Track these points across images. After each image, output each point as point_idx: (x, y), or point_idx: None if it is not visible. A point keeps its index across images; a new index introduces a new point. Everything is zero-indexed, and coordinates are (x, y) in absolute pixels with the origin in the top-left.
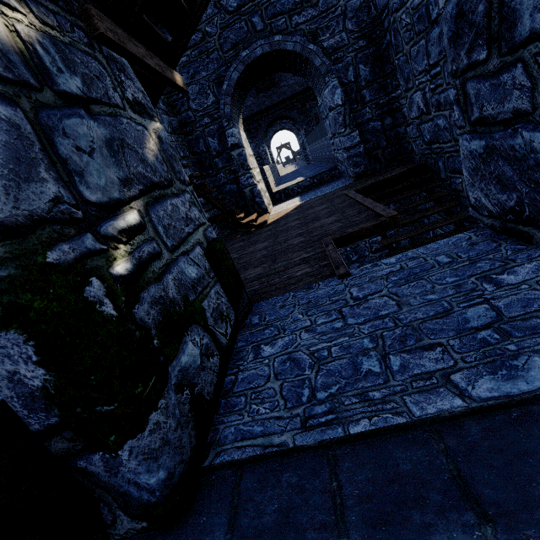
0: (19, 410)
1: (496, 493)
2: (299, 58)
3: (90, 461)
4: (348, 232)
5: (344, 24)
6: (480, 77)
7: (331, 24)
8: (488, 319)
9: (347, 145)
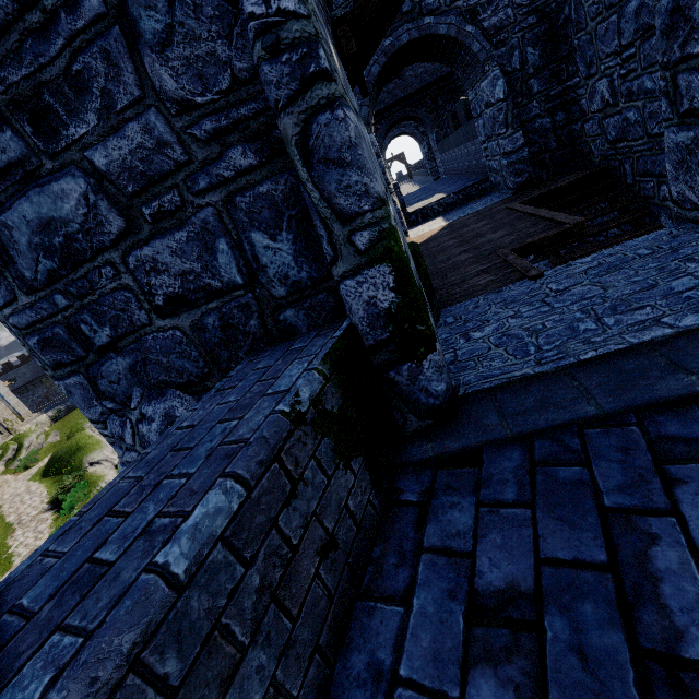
0: (364, 328)
1: (698, 364)
2: (451, 43)
3: (399, 371)
4: (528, 242)
5: None
6: (693, 69)
7: None
8: (692, 285)
9: (507, 149)
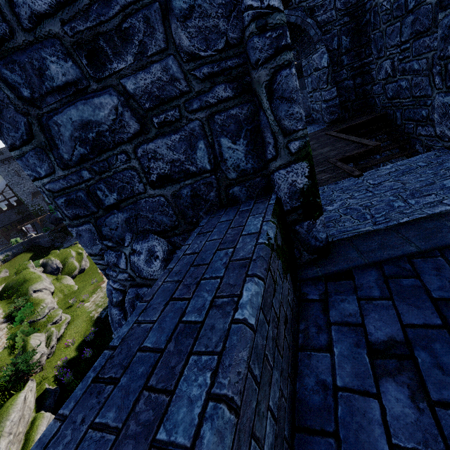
0: (286, 199)
1: None
2: (297, 28)
3: (302, 225)
4: (347, 155)
5: (335, 4)
6: None
7: (325, 3)
8: None
9: (327, 98)
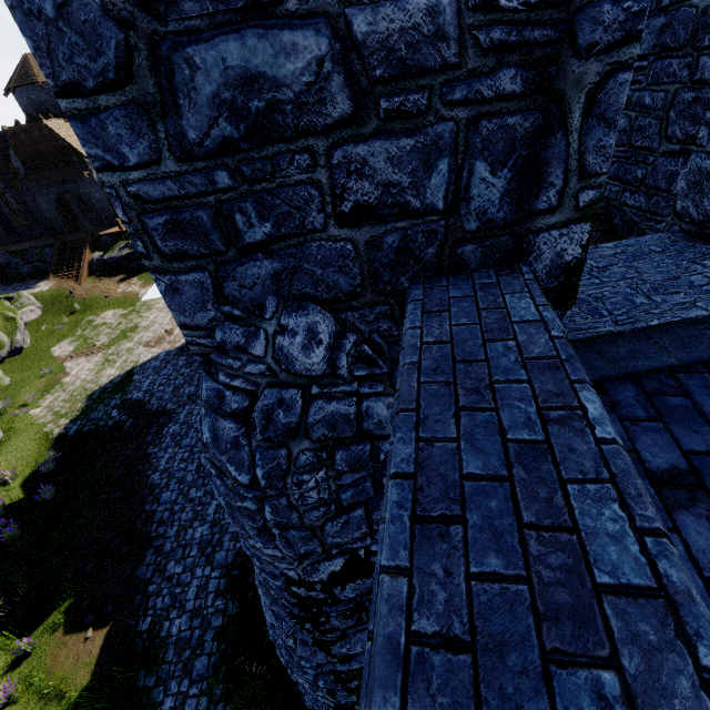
0: (542, 275)
1: None
2: None
3: None
4: None
5: None
6: None
7: None
8: (706, 282)
9: None
